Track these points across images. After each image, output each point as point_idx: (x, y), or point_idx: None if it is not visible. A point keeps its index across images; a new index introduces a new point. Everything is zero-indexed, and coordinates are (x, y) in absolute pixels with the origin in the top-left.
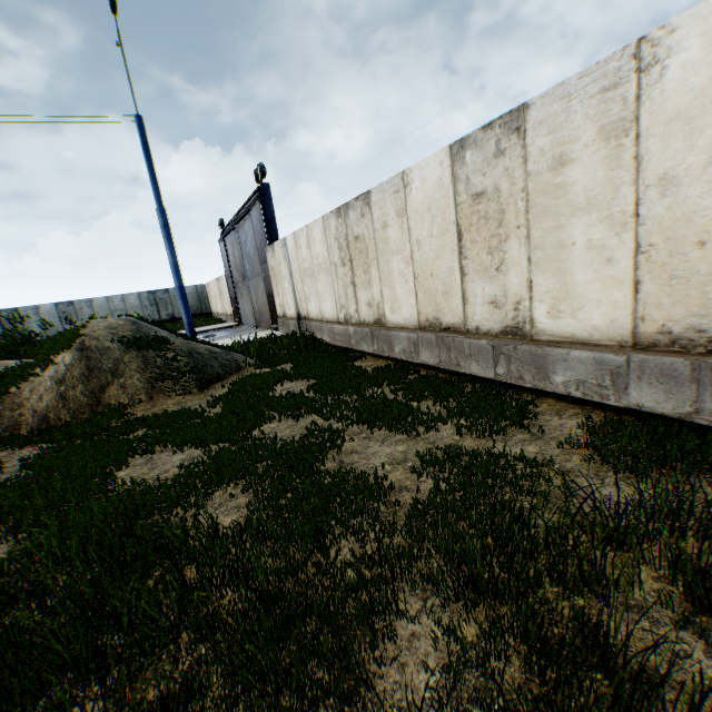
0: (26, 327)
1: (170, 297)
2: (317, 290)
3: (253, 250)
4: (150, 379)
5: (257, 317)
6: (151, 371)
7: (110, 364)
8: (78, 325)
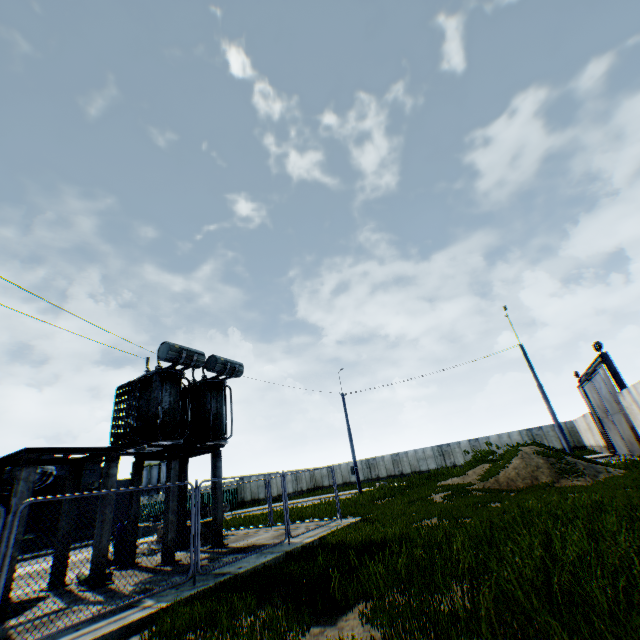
0: (453, 456)
1: (543, 433)
2: None
3: (606, 394)
4: (555, 473)
5: (627, 447)
6: (554, 469)
7: (534, 464)
8: (515, 446)
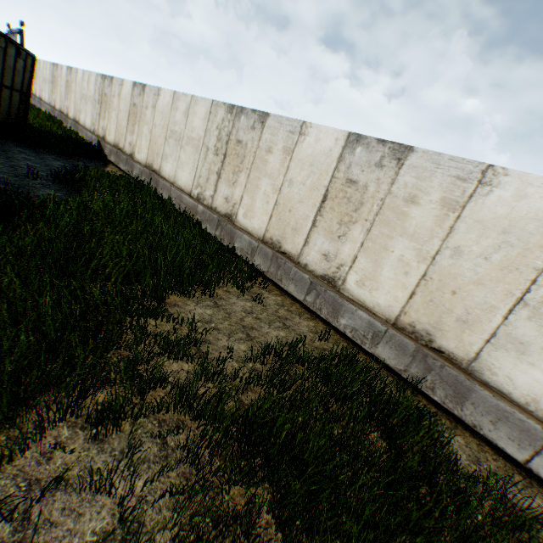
0: None
1: None
2: None
3: None
4: None
5: None
6: None
7: None
8: None
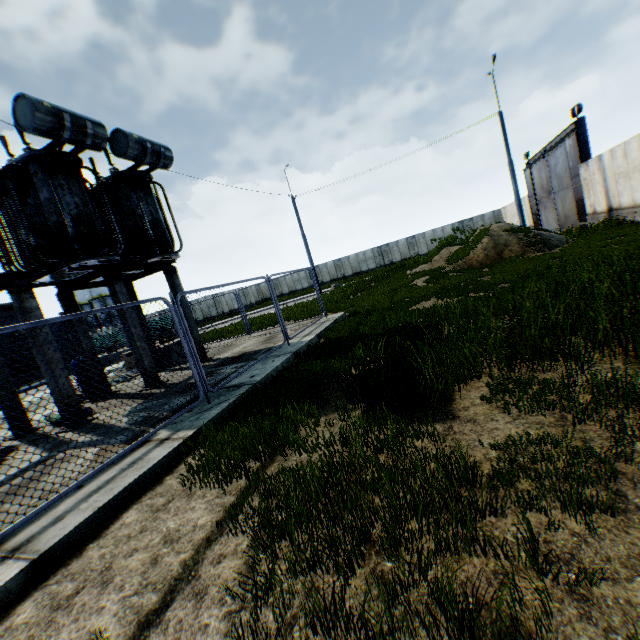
0: (391, 254)
1: (473, 223)
2: (629, 186)
3: (562, 170)
4: (522, 247)
5: (560, 222)
6: (521, 243)
7: (502, 242)
8: (485, 227)
